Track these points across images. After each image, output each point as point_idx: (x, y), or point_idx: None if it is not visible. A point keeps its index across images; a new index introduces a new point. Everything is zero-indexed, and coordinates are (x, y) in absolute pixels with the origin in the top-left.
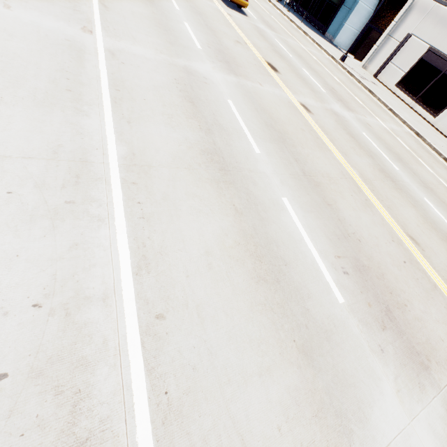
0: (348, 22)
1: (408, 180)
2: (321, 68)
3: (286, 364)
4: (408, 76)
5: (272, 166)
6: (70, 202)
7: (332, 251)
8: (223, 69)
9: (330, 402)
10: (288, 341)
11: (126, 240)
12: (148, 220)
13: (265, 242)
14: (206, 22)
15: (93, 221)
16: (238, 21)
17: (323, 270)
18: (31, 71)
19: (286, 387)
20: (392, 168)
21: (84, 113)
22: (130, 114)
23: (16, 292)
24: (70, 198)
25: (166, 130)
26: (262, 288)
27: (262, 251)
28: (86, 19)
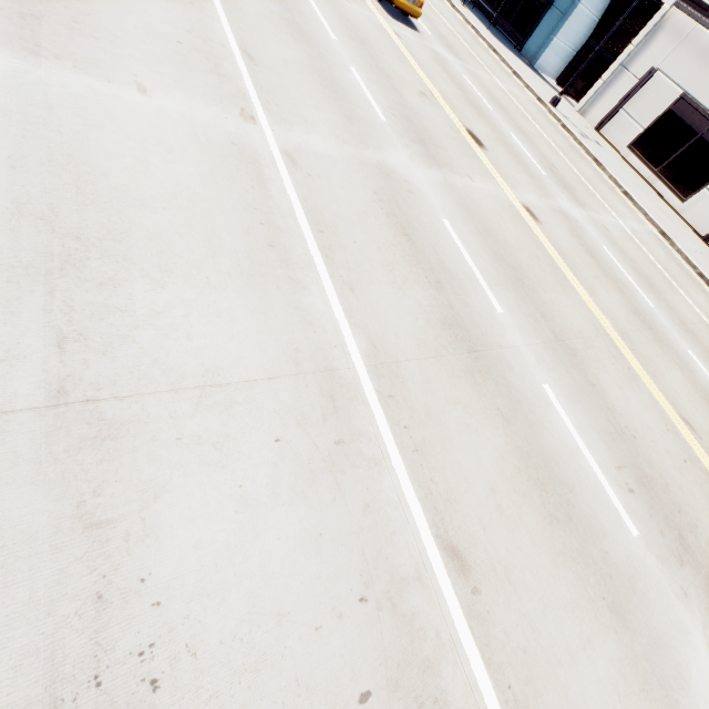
0: (560, 36)
1: (666, 323)
2: (531, 126)
3: (602, 630)
4: (648, 135)
5: (520, 332)
6: (340, 441)
7: (611, 460)
8: (421, 158)
9: (652, 670)
10: (598, 600)
11: (411, 489)
12: (422, 452)
13: (543, 460)
14: (375, 58)
15: (371, 466)
16: (411, 46)
17: (609, 492)
18: (218, 219)
19: (609, 660)
20: (645, 305)
21: (301, 285)
22: (349, 275)
23: (338, 586)
24: (338, 436)
25: (394, 294)
26: (557, 530)
27: (544, 476)
28: (238, 91)
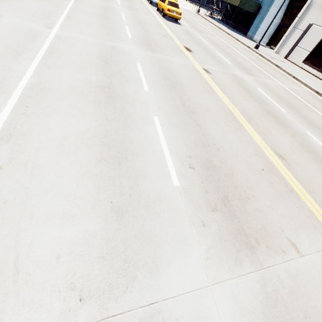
0: (263, 24)
1: (293, 119)
2: (234, 52)
3: (93, 215)
4: (312, 54)
5: (155, 99)
6: None
7: (185, 152)
8: (143, 48)
9: (124, 251)
10: (104, 201)
11: (2, 124)
12: (27, 116)
13: (121, 139)
14: (144, 26)
15: None
16: (171, 27)
17: (169, 163)
18: None
19: (83, 231)
20: (278, 110)
21: (18, 62)
22: (52, 65)
23: None
24: None
25: (75, 73)
26: (101, 165)
27: (115, 144)
28: (51, 22)
